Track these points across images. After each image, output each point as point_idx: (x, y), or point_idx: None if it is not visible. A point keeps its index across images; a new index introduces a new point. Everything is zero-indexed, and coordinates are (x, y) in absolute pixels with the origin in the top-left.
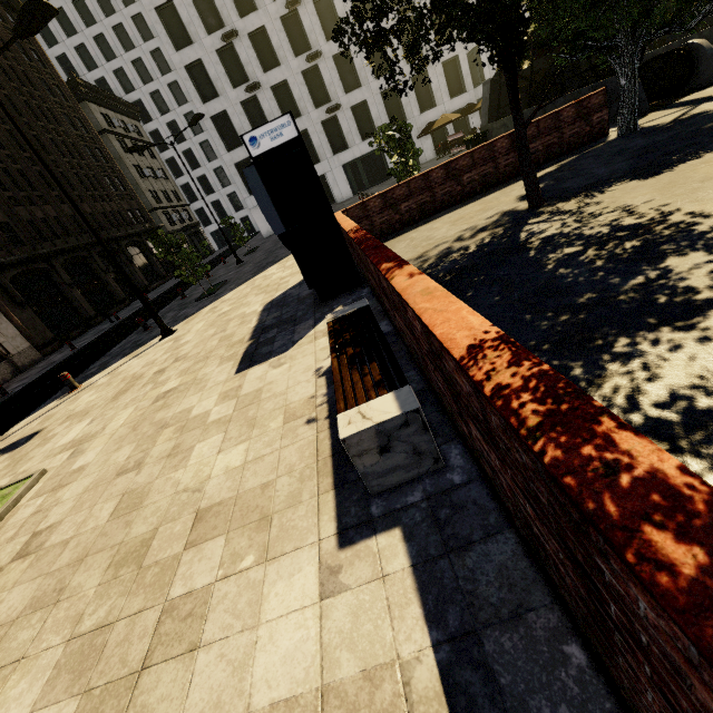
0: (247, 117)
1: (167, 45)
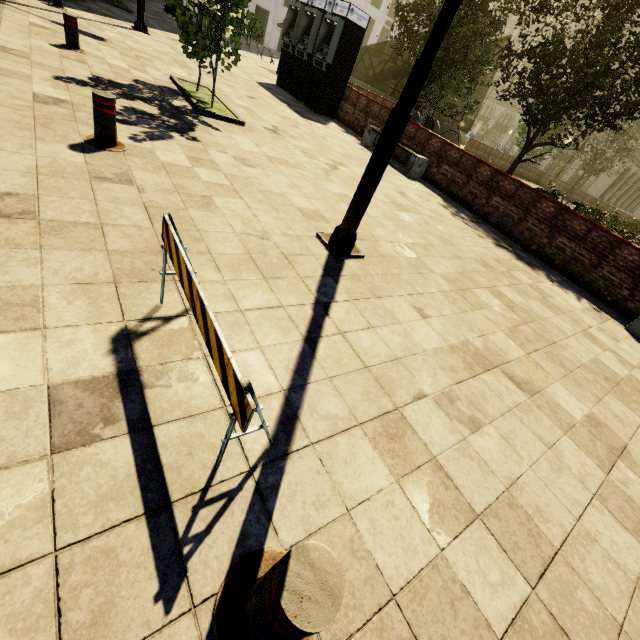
0: None
1: None
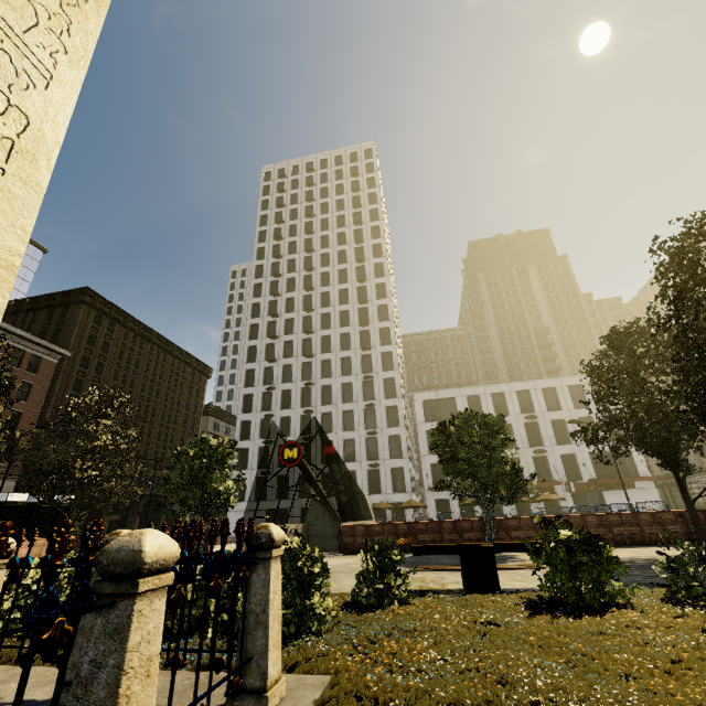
0: (259, 455)
1: (240, 409)
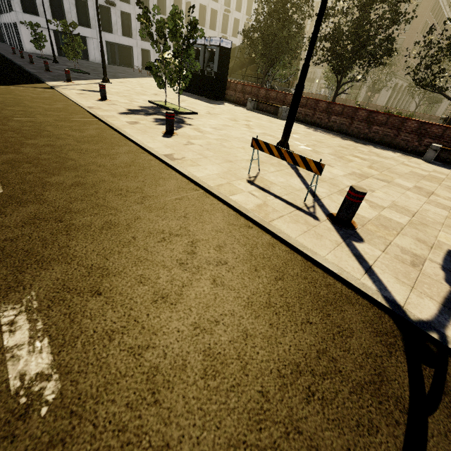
0: None
1: None
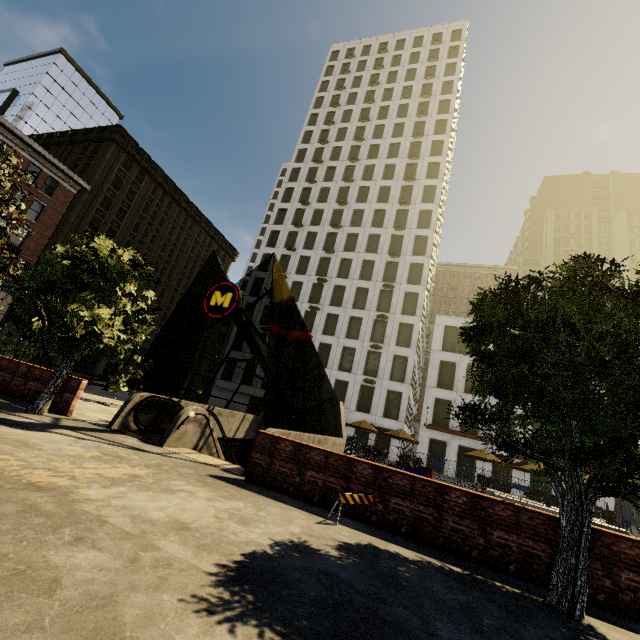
0: None
1: (248, 291)
